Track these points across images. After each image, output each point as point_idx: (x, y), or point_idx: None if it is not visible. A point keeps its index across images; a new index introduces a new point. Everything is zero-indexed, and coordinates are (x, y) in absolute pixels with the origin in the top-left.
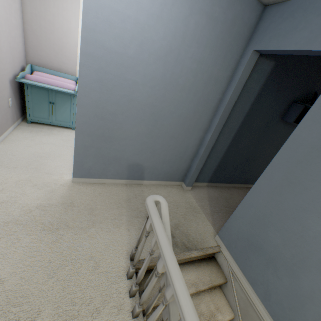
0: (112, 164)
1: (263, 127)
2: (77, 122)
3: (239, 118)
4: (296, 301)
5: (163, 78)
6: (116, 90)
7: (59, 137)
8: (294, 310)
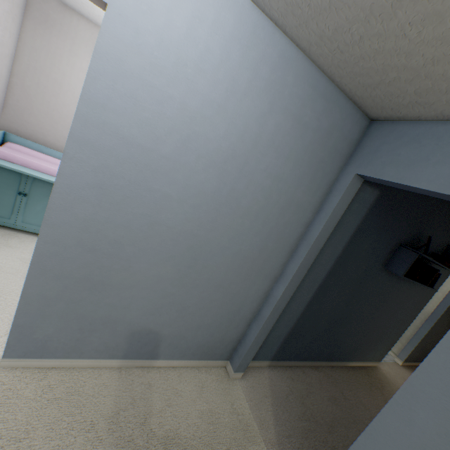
0: (97, 330)
1: (359, 276)
2: (37, 252)
3: (327, 262)
4: None
5: (216, 195)
6: (129, 204)
7: (19, 252)
8: None
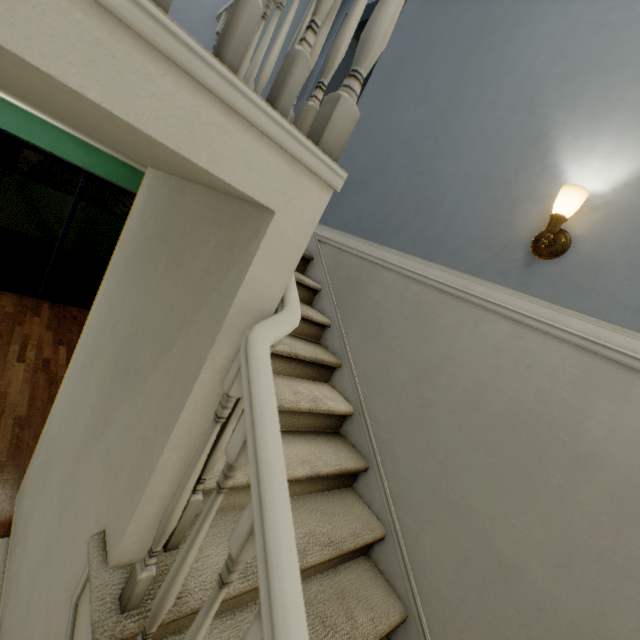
0: None
1: None
2: None
3: None
4: (384, 196)
5: None
6: None
7: None
8: (383, 206)
